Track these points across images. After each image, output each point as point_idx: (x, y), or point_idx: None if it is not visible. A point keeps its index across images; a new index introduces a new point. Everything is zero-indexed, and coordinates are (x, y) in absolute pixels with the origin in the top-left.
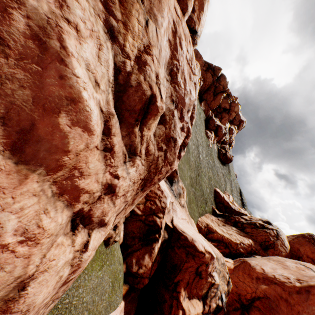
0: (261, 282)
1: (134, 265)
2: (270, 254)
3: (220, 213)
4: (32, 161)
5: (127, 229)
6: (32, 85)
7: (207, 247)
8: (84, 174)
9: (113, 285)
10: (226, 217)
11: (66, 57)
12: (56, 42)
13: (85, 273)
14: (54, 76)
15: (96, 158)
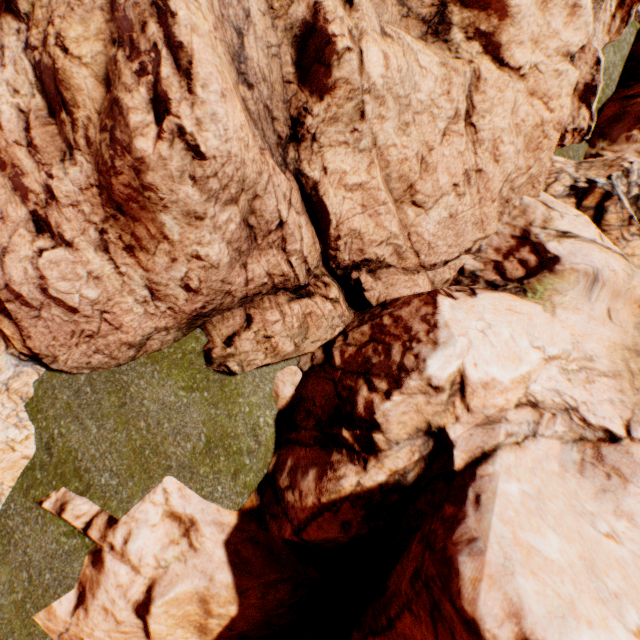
0: None
1: (285, 472)
2: None
3: None
4: None
5: (304, 388)
6: None
7: None
8: (25, 174)
9: (210, 447)
10: None
11: None
12: None
13: (157, 369)
14: None
15: (25, 155)
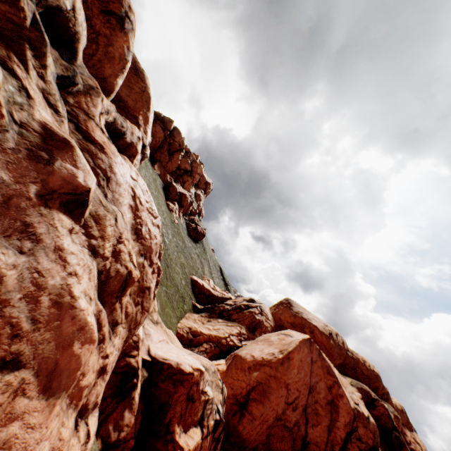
0: (253, 370)
1: (112, 433)
2: (259, 334)
3: (203, 307)
4: (58, 390)
5: None
6: (55, 337)
7: (195, 364)
8: (85, 374)
9: None
10: (210, 309)
11: (75, 302)
12: (68, 297)
13: None
14: (68, 320)
15: (94, 354)
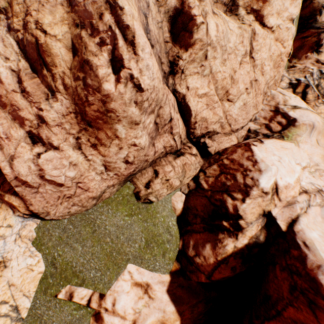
0: None
1: (190, 247)
2: None
3: None
4: None
5: (188, 202)
6: None
7: None
8: (21, 109)
9: (148, 244)
10: None
11: None
12: None
13: (109, 208)
14: None
15: (20, 98)
